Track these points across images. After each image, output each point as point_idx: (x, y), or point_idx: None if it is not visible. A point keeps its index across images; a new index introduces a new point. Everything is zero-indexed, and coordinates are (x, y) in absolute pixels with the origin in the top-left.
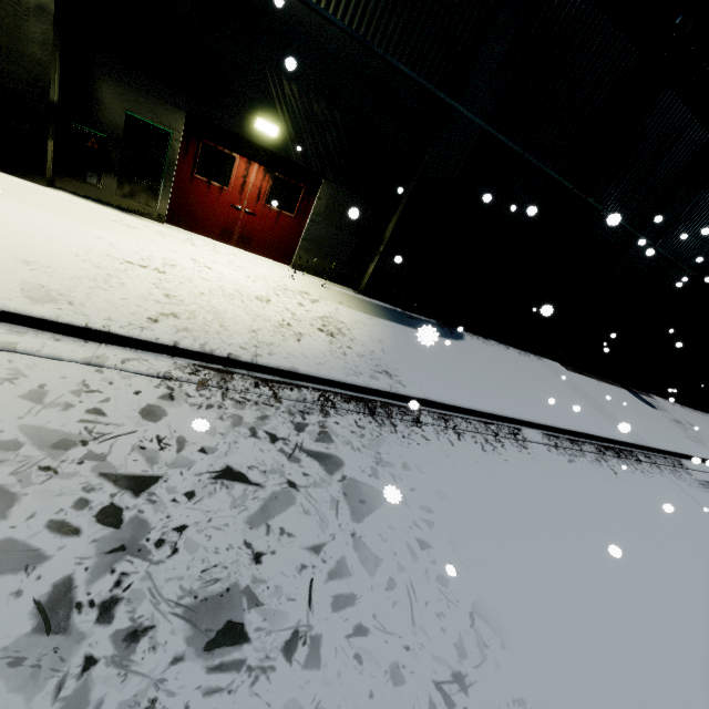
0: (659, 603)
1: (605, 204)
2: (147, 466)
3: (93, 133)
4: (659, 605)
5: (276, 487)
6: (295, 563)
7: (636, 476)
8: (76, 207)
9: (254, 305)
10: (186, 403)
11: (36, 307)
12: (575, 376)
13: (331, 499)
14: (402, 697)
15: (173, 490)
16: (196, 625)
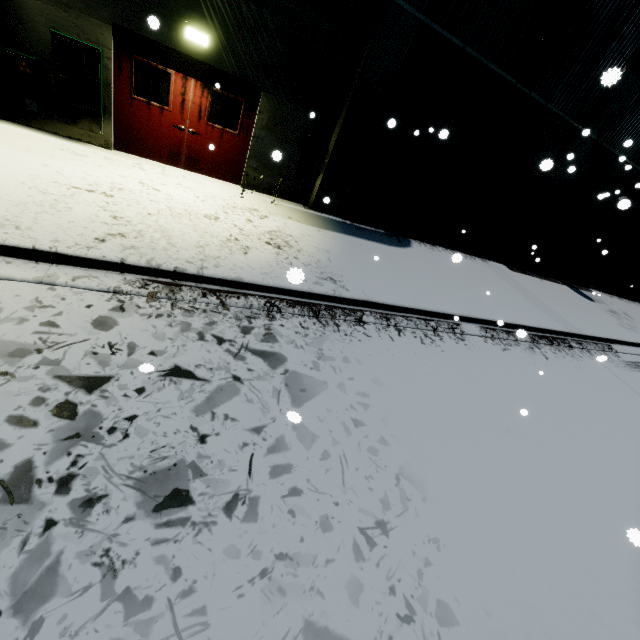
0: (572, 461)
1: (550, 98)
2: (100, 369)
3: (22, 56)
4: (572, 463)
5: (221, 382)
6: (237, 442)
7: (566, 360)
8: (21, 137)
9: (202, 223)
10: (137, 314)
11: None
12: (518, 275)
13: (274, 389)
14: (329, 540)
15: (124, 387)
16: (146, 493)
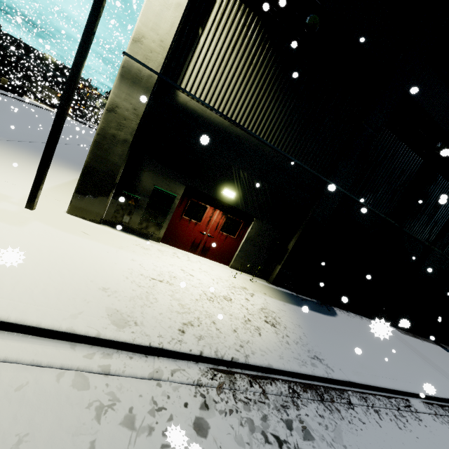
0: None
1: (411, 230)
2: None
3: (133, 196)
4: None
5: None
6: None
7: None
8: (116, 237)
9: (225, 305)
10: (216, 411)
11: (120, 333)
12: (408, 338)
13: None
14: None
15: None
16: None
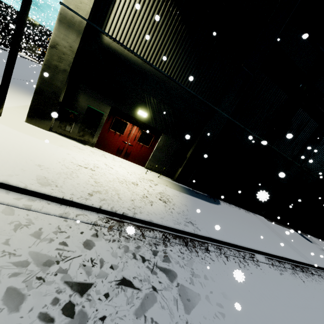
0: None
1: (278, 148)
2: (86, 277)
3: (73, 112)
4: None
5: (147, 290)
6: None
7: (314, 284)
8: (59, 140)
9: (131, 186)
10: (103, 239)
11: (42, 188)
12: (272, 224)
13: (173, 298)
14: None
15: (98, 292)
16: None
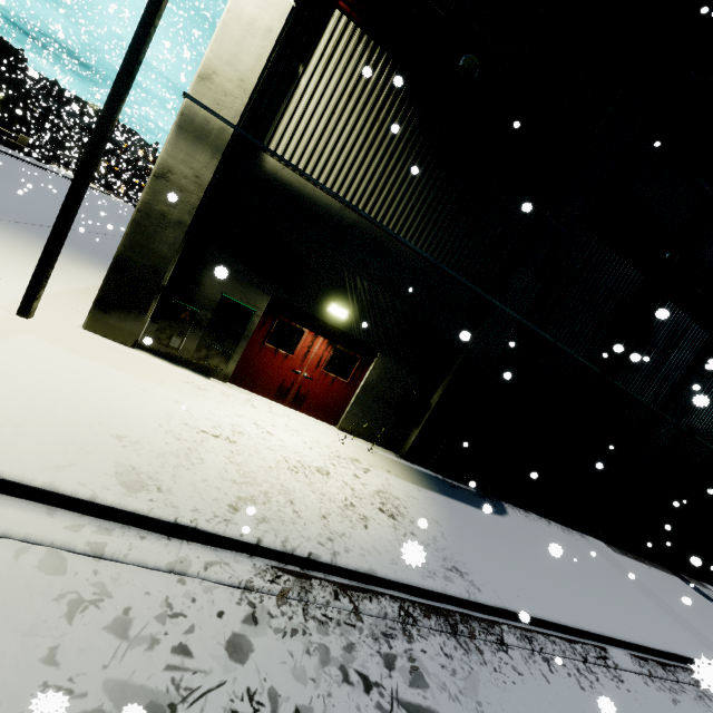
0: None
1: (628, 385)
2: None
3: (189, 308)
4: None
5: None
6: None
7: None
8: (156, 369)
9: (316, 479)
10: (270, 628)
11: (130, 498)
12: (624, 559)
13: None
14: None
15: None
16: None
